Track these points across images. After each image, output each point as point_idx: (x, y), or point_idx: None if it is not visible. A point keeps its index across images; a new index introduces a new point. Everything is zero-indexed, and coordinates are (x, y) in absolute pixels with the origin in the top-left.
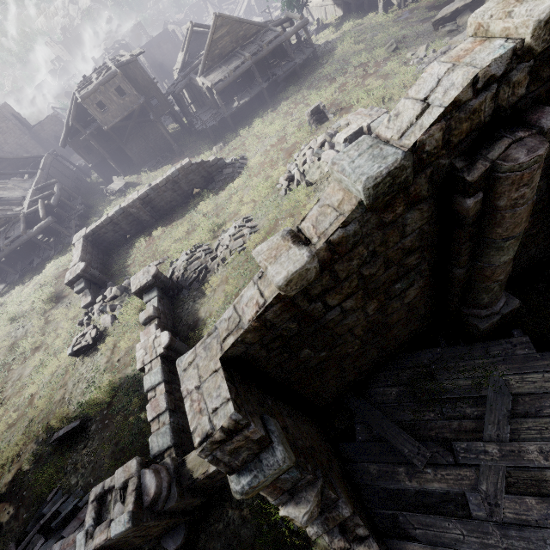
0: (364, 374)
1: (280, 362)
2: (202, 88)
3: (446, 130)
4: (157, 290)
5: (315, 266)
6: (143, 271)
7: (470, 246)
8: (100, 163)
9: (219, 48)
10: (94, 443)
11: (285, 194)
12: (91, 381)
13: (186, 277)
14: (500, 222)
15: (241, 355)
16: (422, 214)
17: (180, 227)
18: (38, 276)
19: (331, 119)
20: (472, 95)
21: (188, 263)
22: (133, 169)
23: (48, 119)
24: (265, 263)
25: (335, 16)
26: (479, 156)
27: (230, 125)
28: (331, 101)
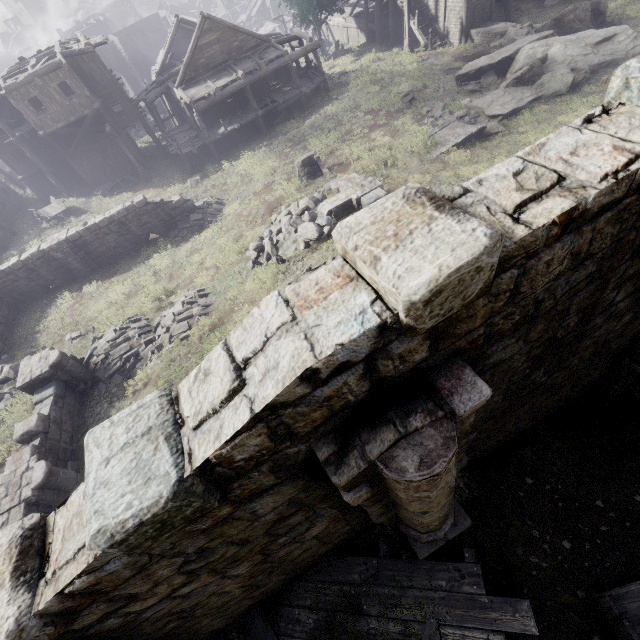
0: (275, 590)
1: None
2: (181, 102)
3: (274, 430)
4: (56, 385)
5: (39, 634)
6: (40, 356)
7: (380, 503)
8: (37, 175)
9: (206, 57)
10: None
11: (253, 267)
12: None
13: (107, 364)
14: (407, 504)
15: None
16: (283, 492)
17: (120, 286)
18: None
19: (325, 174)
20: (310, 389)
21: (113, 345)
22: (83, 189)
23: None
24: None
25: (358, 42)
26: (355, 441)
27: (213, 154)
28: (331, 150)
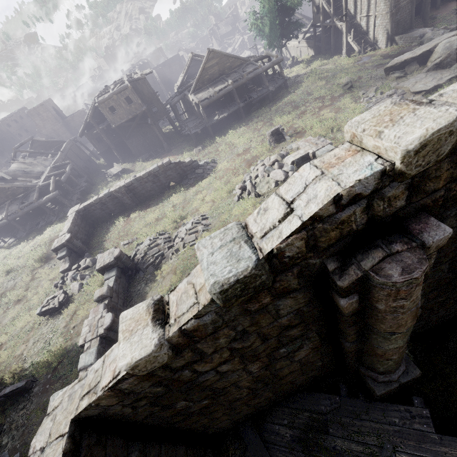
0: (262, 408)
1: (153, 412)
2: (192, 102)
3: (309, 238)
4: (117, 270)
5: (166, 352)
6: (109, 252)
7: (356, 328)
8: (107, 151)
9: (209, 74)
10: (31, 406)
11: (238, 200)
12: (47, 342)
13: (144, 260)
14: (382, 320)
15: (99, 414)
16: (297, 300)
17: (152, 213)
18: (39, 236)
19: (287, 140)
20: (335, 210)
21: (149, 248)
22: (131, 158)
23: (78, 112)
24: (121, 336)
25: (308, 55)
26: (353, 260)
27: (210, 132)
28: (291, 125)
